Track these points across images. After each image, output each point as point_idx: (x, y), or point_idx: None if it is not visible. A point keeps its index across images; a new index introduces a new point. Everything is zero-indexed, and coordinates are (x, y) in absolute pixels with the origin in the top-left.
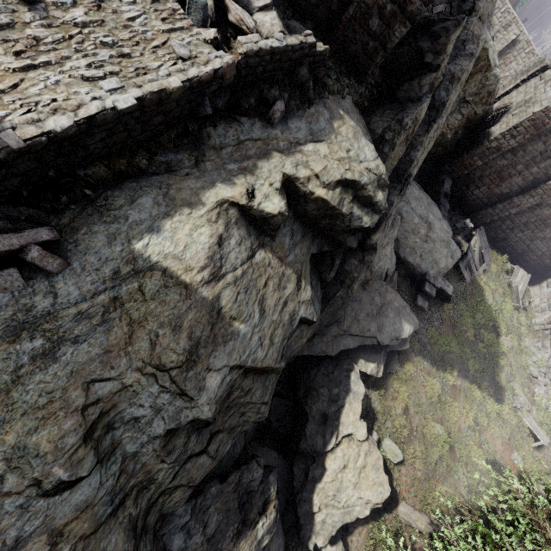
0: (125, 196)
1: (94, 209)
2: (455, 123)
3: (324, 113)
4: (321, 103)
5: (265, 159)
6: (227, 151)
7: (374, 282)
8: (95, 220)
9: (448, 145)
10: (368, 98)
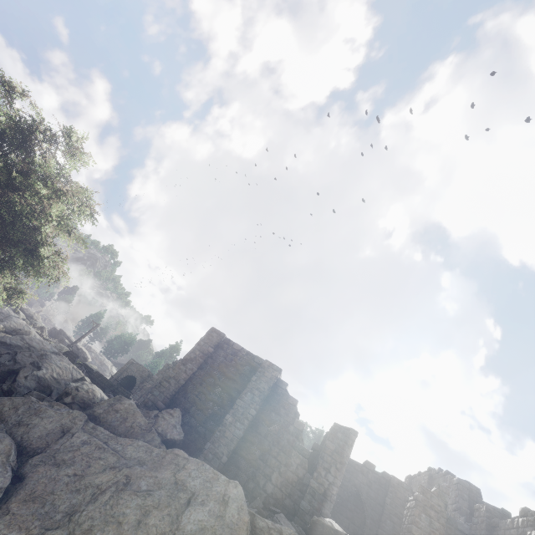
0: None
1: None
2: None
3: None
4: None
5: None
6: None
7: None
8: None
9: None
10: None
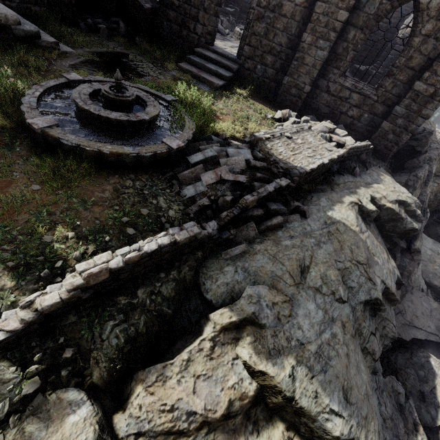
0: (315, 197)
1: (307, 201)
2: (434, 188)
3: (373, 173)
4: (370, 169)
5: (358, 189)
6: (341, 186)
7: (416, 291)
8: (309, 204)
9: (432, 204)
10: (388, 169)
